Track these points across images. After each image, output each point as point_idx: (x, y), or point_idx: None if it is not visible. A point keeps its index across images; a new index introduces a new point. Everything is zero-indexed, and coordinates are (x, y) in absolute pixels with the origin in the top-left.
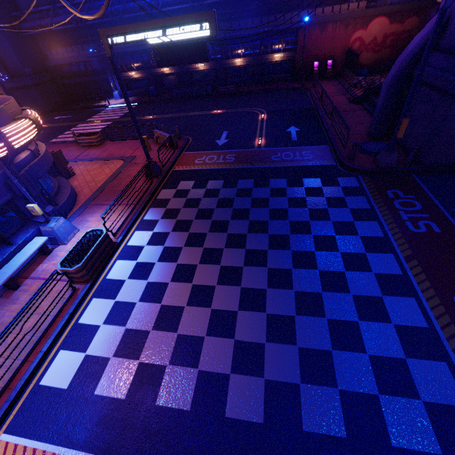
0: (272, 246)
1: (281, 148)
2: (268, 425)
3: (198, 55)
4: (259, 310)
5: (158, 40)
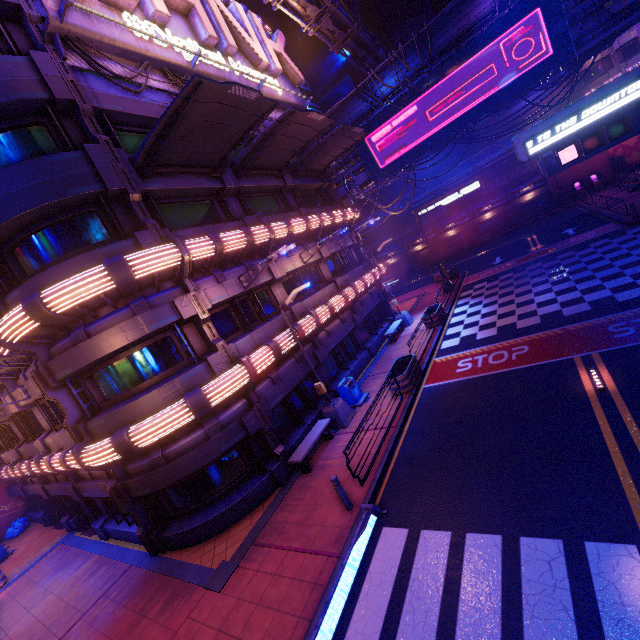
0: (572, 274)
1: (560, 242)
2: (594, 308)
3: (474, 199)
4: (573, 291)
5: (448, 202)
